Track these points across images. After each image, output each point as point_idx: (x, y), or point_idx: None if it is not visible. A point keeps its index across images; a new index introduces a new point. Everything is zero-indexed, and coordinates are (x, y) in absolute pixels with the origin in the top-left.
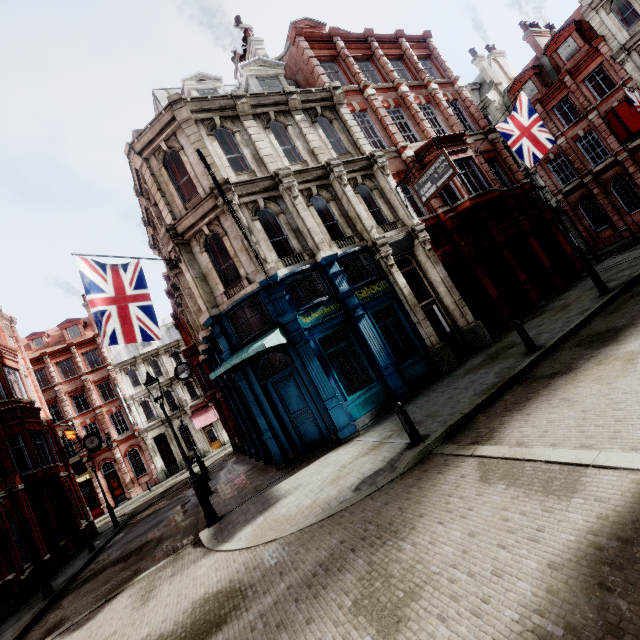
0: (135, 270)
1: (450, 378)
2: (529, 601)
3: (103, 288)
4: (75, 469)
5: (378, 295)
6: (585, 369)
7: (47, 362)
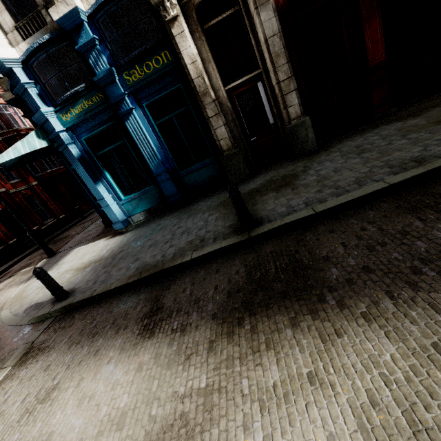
0: None
1: (212, 200)
2: None
3: None
4: None
5: (157, 76)
6: (137, 352)
7: None
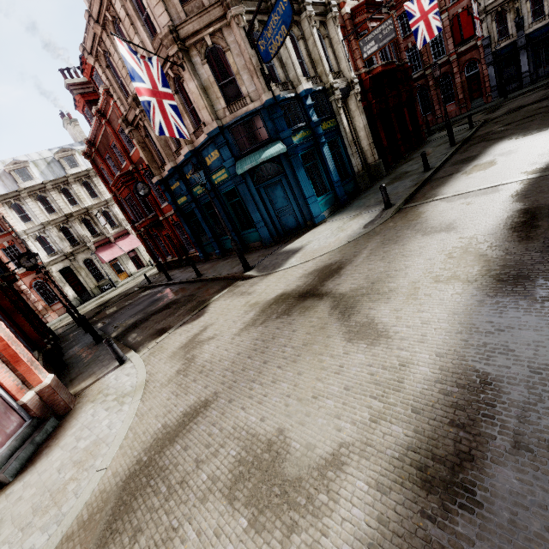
0: (157, 67)
1: (372, 191)
2: (503, 208)
3: (142, 78)
4: None
5: (331, 130)
6: (469, 169)
7: None
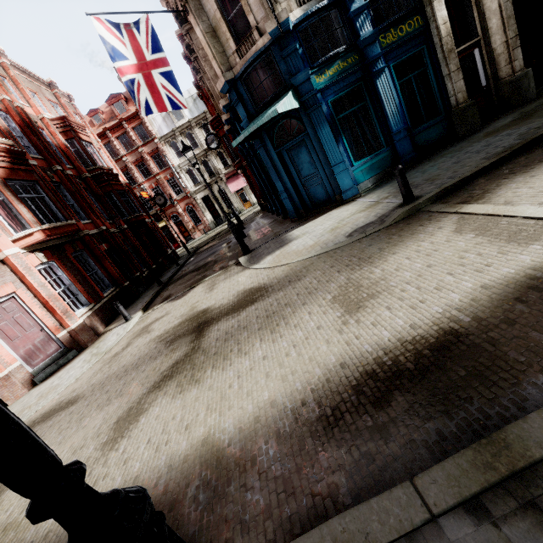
0: (147, 29)
1: (465, 142)
2: (454, 304)
3: (125, 55)
4: (155, 218)
5: (406, 39)
6: None
7: (110, 137)
